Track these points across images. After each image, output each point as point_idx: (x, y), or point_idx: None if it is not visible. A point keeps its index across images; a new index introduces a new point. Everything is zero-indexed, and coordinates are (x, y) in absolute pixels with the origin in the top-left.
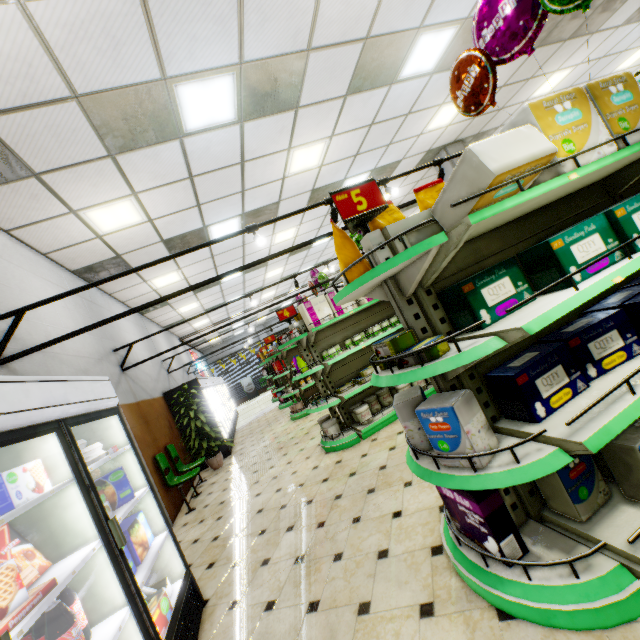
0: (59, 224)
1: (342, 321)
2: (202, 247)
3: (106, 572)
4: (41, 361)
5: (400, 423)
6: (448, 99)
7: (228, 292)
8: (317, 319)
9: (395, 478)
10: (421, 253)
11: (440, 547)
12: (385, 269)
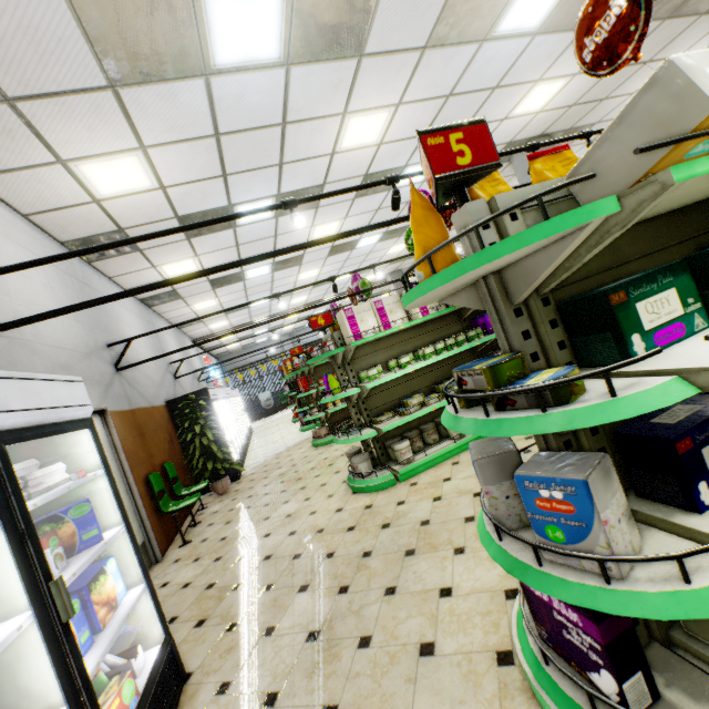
0: (43, 177)
1: (387, 337)
2: (222, 221)
3: (40, 656)
4: (4, 348)
5: (447, 467)
6: (546, 75)
7: (253, 291)
8: (358, 331)
9: (442, 540)
10: (572, 228)
11: (509, 654)
12: (507, 250)
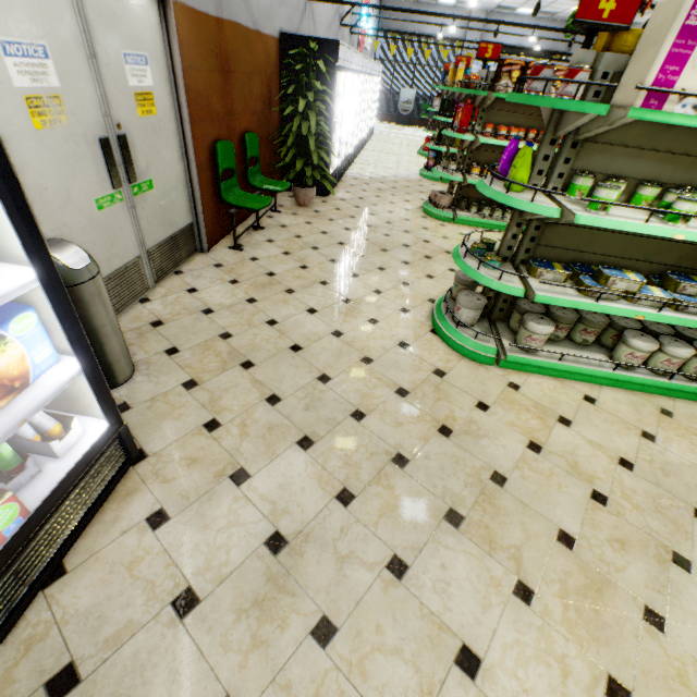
0: None
1: (691, 131)
2: None
3: None
4: None
5: (574, 396)
6: None
7: None
8: (669, 84)
9: (507, 541)
10: None
11: None
12: None
